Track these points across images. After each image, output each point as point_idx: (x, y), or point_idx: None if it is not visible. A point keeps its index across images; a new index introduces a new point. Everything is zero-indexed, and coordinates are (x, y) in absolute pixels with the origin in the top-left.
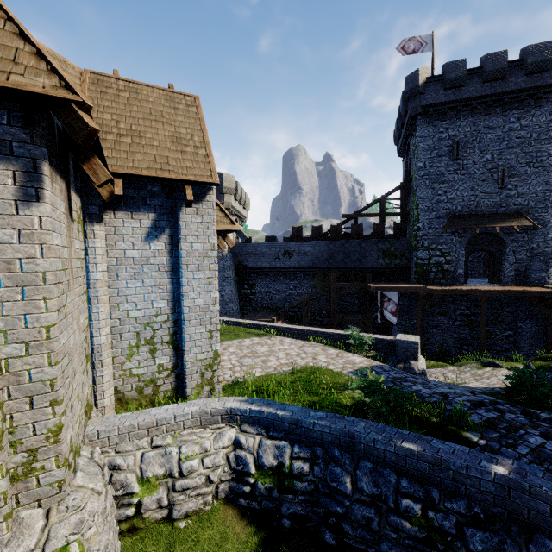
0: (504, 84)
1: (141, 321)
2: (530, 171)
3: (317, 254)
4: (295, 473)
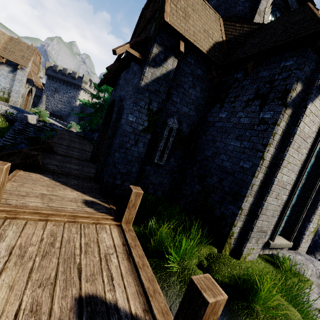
0: None
1: (3, 87)
2: None
3: None
4: (13, 113)
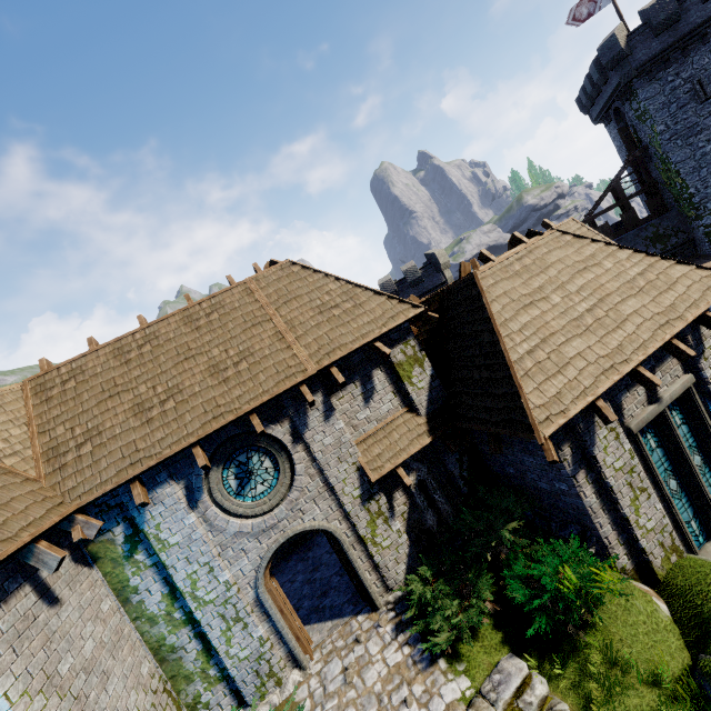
0: None
1: None
2: None
3: None
4: None
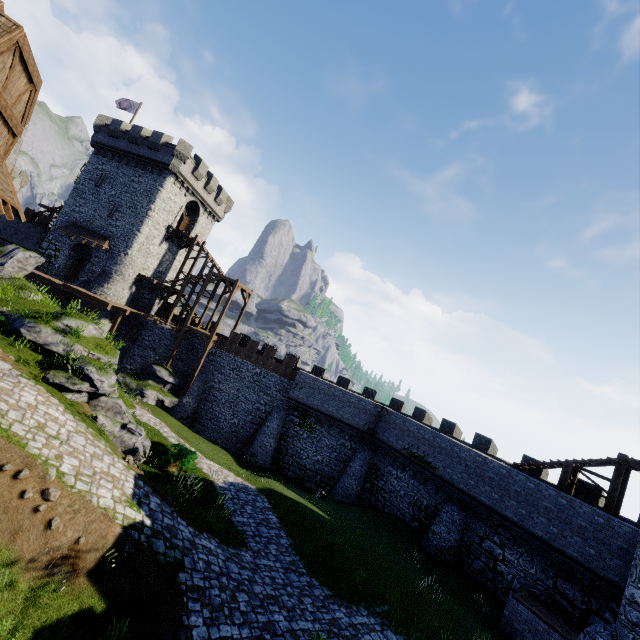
0: (138, 149)
1: None
2: (129, 212)
3: None
4: None
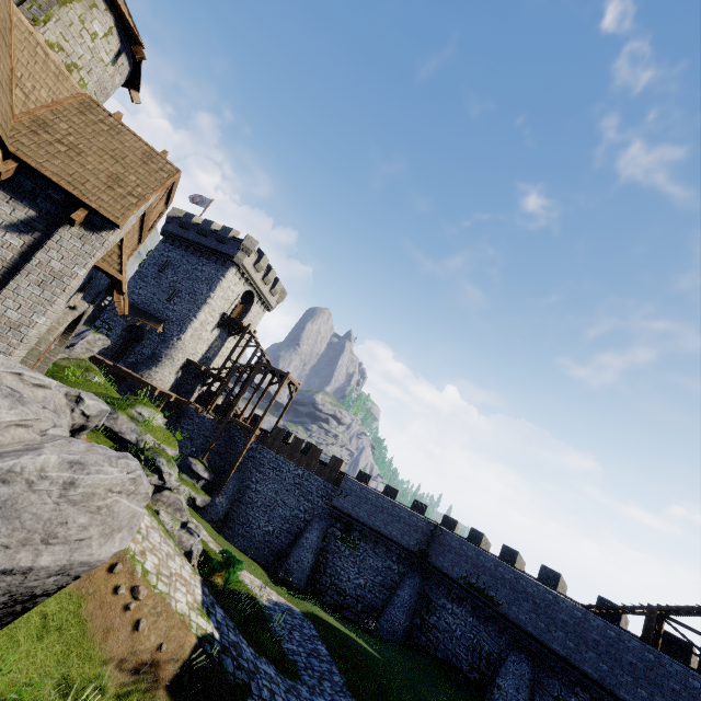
0: (206, 240)
1: None
2: (188, 298)
3: None
4: None
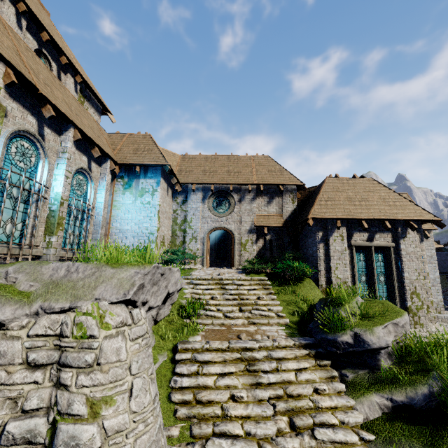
0: None
1: None
2: None
3: (439, 262)
4: None
